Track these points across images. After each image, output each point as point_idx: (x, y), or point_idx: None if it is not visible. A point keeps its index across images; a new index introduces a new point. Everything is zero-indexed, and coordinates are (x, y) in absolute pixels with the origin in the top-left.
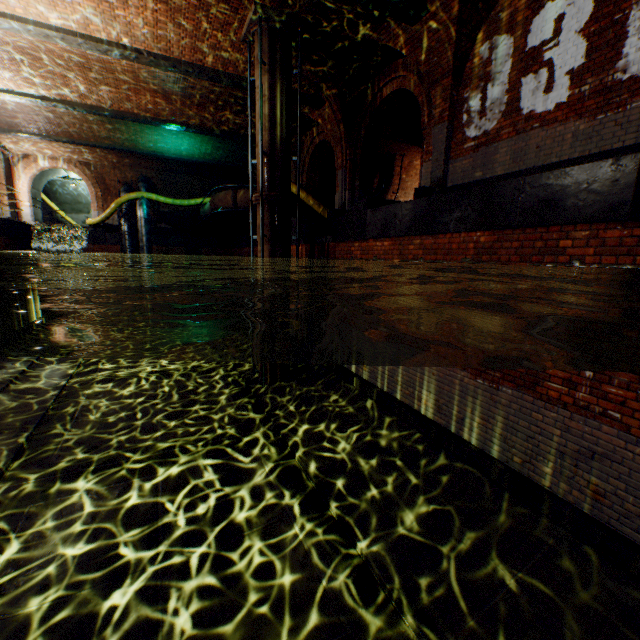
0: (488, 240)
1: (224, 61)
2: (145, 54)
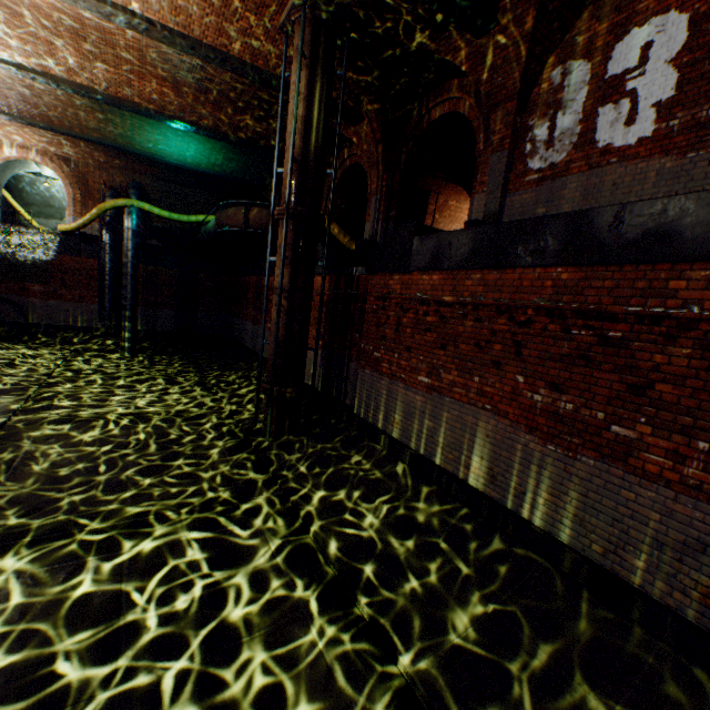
0: (572, 277)
1: (254, 51)
2: (158, 26)
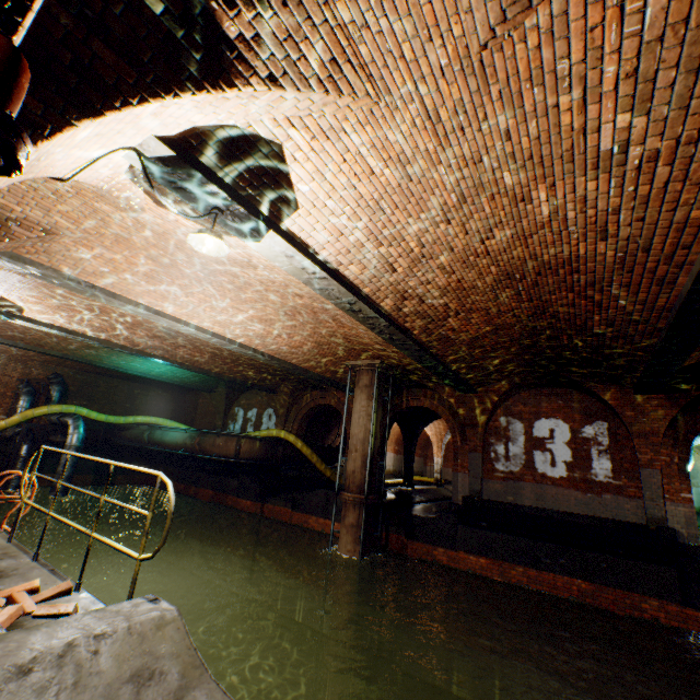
0: (588, 587)
1: (317, 366)
2: (266, 355)
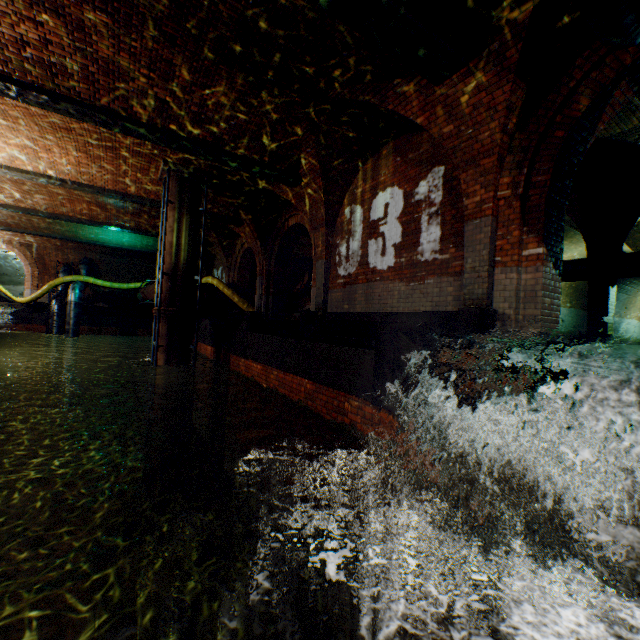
0: (311, 388)
1: (146, 191)
2: (70, 182)
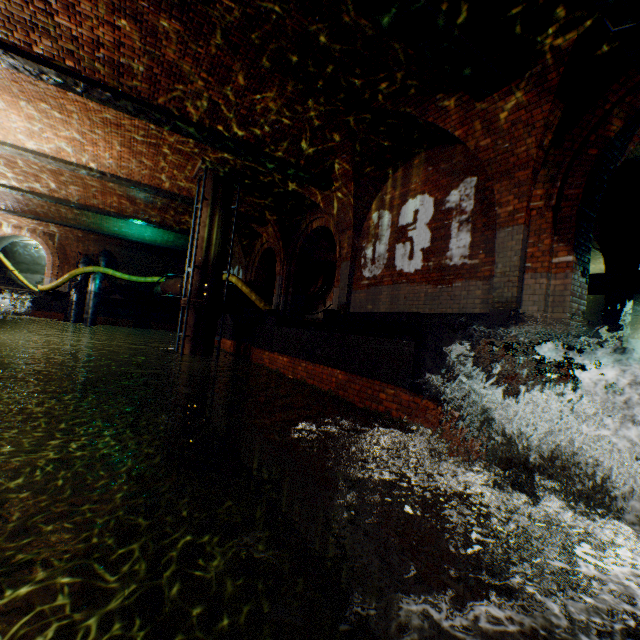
0: (343, 378)
1: (179, 187)
2: (109, 175)
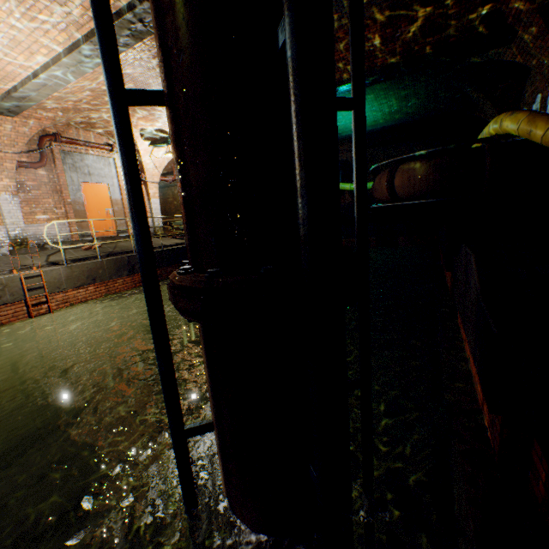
0: None
1: None
2: (137, 4)
